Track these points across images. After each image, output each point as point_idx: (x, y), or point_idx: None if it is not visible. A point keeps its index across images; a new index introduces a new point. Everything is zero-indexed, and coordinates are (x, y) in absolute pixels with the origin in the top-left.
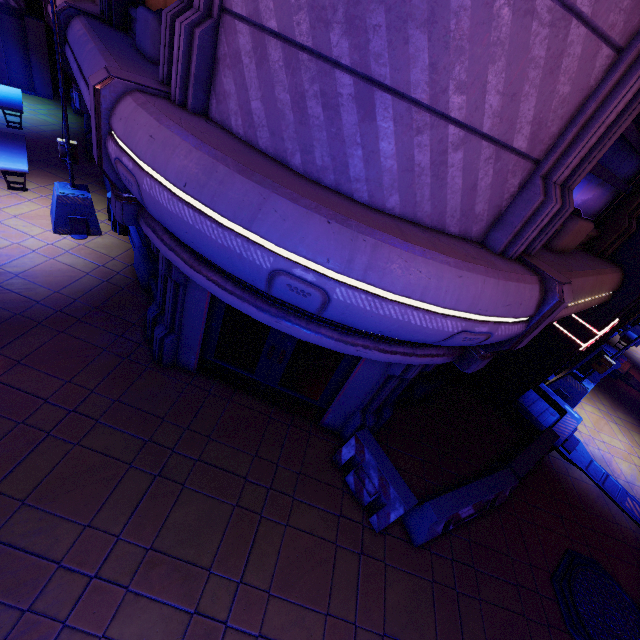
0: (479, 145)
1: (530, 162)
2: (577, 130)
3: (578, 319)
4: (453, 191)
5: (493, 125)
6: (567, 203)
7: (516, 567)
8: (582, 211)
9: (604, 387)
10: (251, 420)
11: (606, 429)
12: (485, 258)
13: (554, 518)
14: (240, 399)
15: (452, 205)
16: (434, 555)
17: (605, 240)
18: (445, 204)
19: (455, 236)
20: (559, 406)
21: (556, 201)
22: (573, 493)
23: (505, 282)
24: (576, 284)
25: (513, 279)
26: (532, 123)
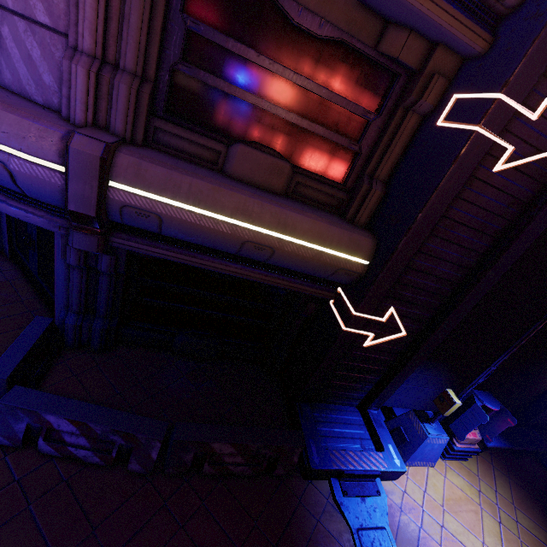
0: (14, 20)
1: (64, 37)
2: (76, 4)
3: (344, 297)
4: (18, 60)
5: (14, 3)
6: (116, 79)
7: (85, 545)
8: (295, 159)
9: (522, 477)
10: (4, 295)
11: (467, 517)
12: (21, 105)
13: (224, 542)
14: (17, 283)
15: (23, 73)
16: (4, 462)
17: (352, 203)
18: (18, 72)
19: (40, 104)
20: (379, 441)
21: (78, 64)
22: (299, 540)
23: (2, 111)
24: (185, 181)
25: (18, 114)
26: (42, 1)
